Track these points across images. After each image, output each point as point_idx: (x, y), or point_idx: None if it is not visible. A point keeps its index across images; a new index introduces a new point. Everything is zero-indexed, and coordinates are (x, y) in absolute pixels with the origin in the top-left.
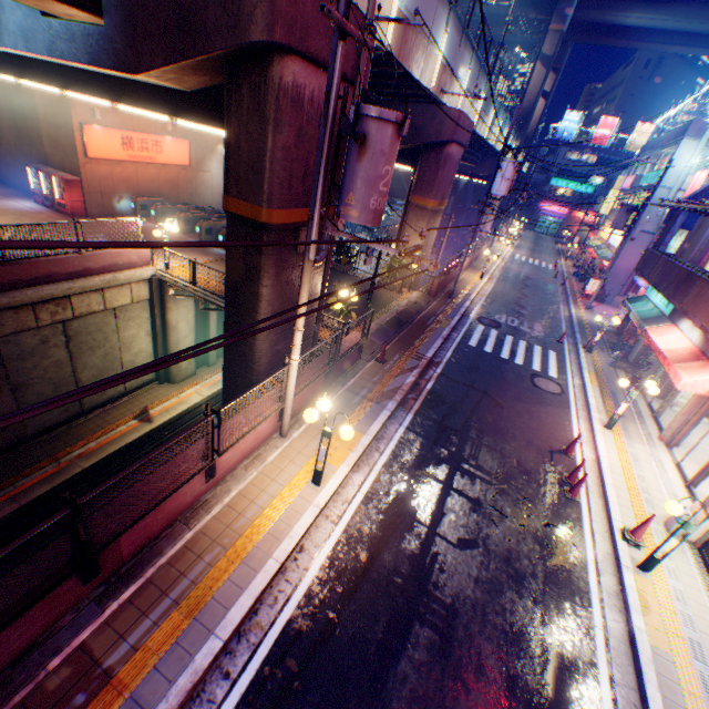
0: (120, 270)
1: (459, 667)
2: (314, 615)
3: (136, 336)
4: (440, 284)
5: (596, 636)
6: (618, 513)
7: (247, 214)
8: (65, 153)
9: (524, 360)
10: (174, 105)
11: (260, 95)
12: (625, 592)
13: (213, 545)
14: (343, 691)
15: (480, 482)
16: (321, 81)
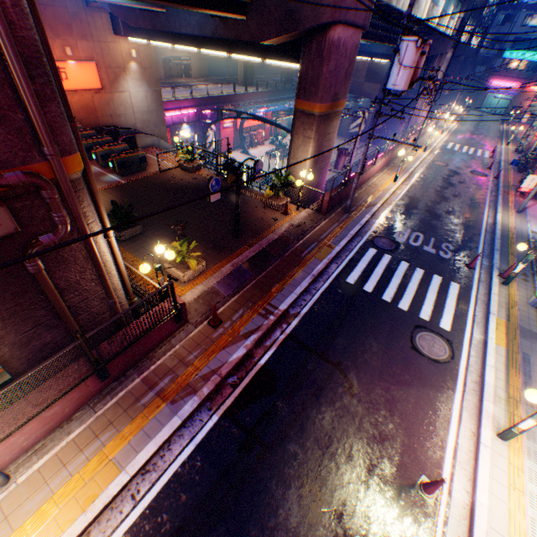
0: None
1: None
2: None
3: None
4: (334, 198)
5: None
6: None
7: None
8: None
9: (412, 302)
10: None
11: None
12: None
13: None
14: None
15: None
16: None
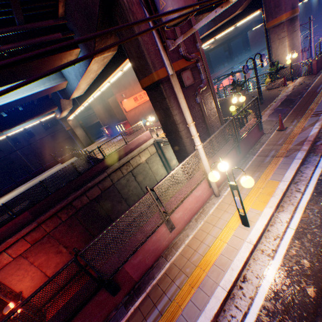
0: (141, 145)
1: None
2: None
3: (157, 168)
4: (318, 62)
5: None
6: None
7: (149, 83)
8: (121, 115)
9: None
10: (116, 63)
11: (123, 16)
12: None
13: (179, 273)
14: None
15: None
16: None
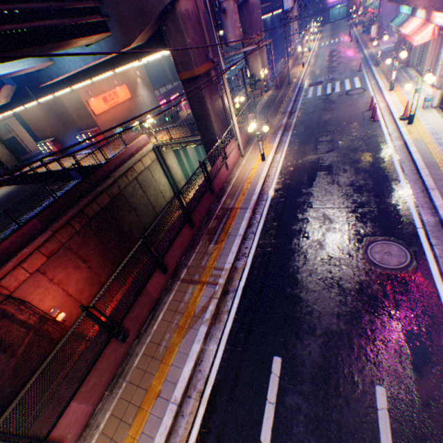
0: (141, 150)
1: (336, 174)
2: (282, 184)
3: (160, 177)
4: (280, 80)
5: (389, 149)
6: (397, 115)
7: (190, 76)
8: (87, 120)
9: (340, 89)
10: (140, 54)
11: (176, 23)
12: (401, 133)
13: (240, 184)
14: (300, 191)
15: (330, 136)
16: (192, 3)
